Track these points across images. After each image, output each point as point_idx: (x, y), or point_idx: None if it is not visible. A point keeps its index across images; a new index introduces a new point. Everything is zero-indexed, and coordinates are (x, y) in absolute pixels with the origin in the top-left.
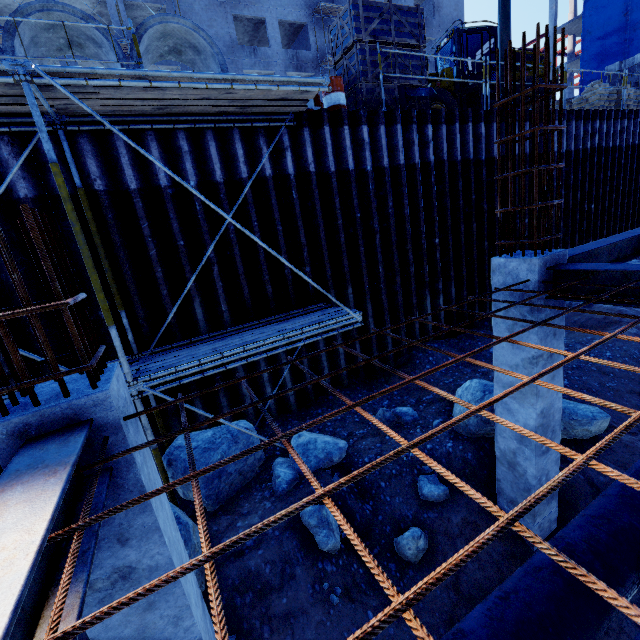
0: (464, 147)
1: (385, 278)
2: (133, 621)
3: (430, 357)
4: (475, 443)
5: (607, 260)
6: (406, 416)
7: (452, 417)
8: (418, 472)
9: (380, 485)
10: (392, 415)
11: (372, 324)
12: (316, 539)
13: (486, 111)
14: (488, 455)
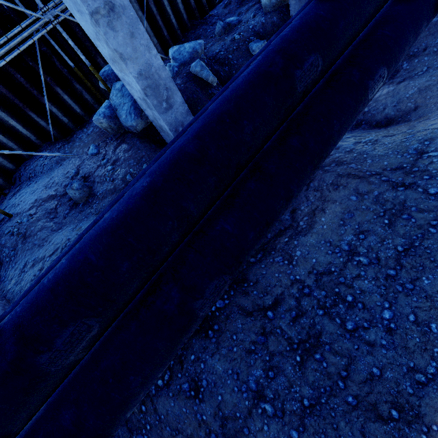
0: None
1: None
2: (129, 44)
3: None
4: (277, 11)
5: None
6: (233, 22)
7: (262, 9)
8: (248, 43)
9: (229, 58)
10: (225, 24)
11: None
12: (203, 77)
13: None
14: (285, 14)
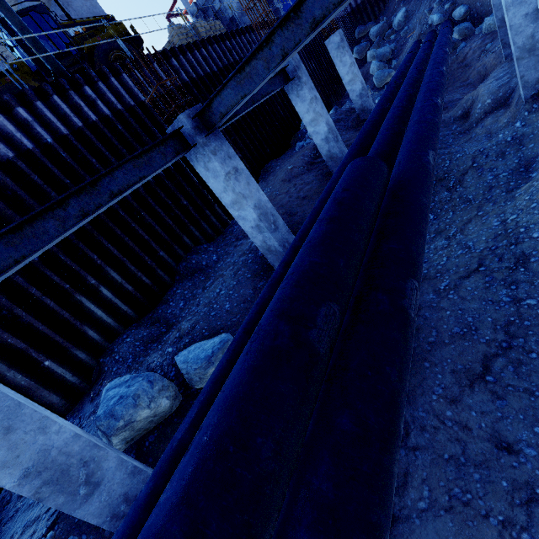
0: (13, 140)
1: (2, 319)
2: None
3: (117, 356)
4: None
5: (63, 228)
6: None
7: None
8: None
9: None
10: None
11: (17, 375)
12: None
13: (18, 94)
14: None
